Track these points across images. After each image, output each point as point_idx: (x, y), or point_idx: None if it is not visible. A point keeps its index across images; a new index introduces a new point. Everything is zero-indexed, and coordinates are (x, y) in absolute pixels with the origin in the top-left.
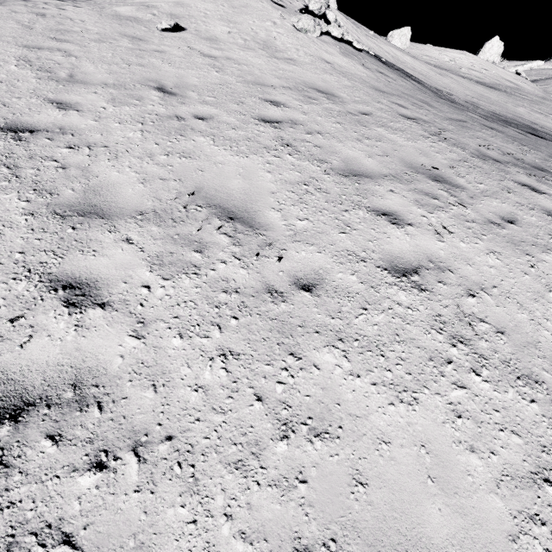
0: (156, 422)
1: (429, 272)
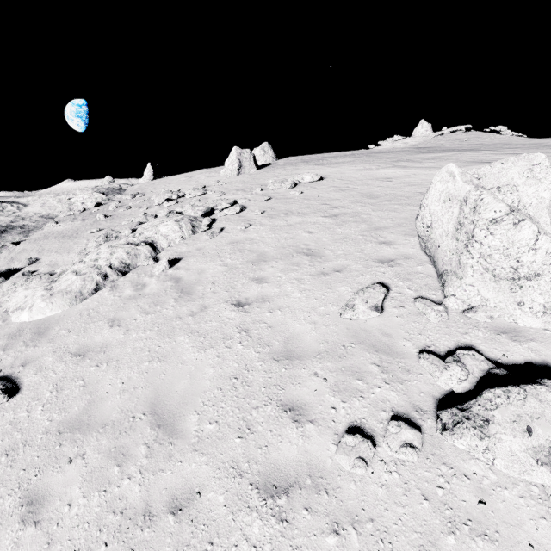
0: None
1: None
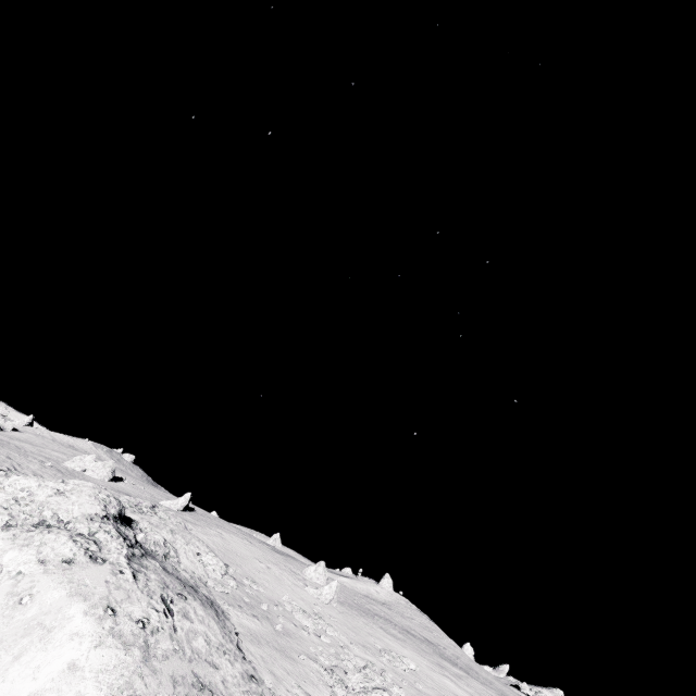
0: (499, 687)
1: (509, 690)
